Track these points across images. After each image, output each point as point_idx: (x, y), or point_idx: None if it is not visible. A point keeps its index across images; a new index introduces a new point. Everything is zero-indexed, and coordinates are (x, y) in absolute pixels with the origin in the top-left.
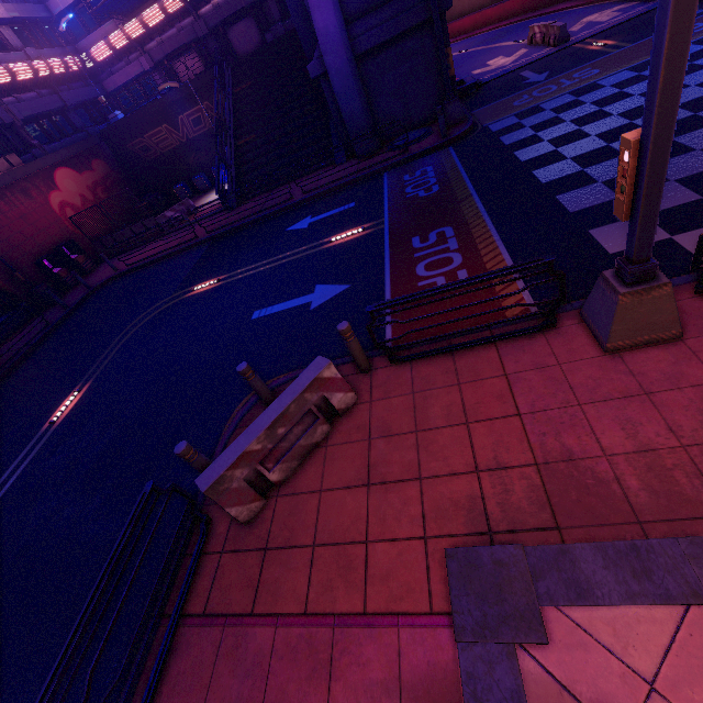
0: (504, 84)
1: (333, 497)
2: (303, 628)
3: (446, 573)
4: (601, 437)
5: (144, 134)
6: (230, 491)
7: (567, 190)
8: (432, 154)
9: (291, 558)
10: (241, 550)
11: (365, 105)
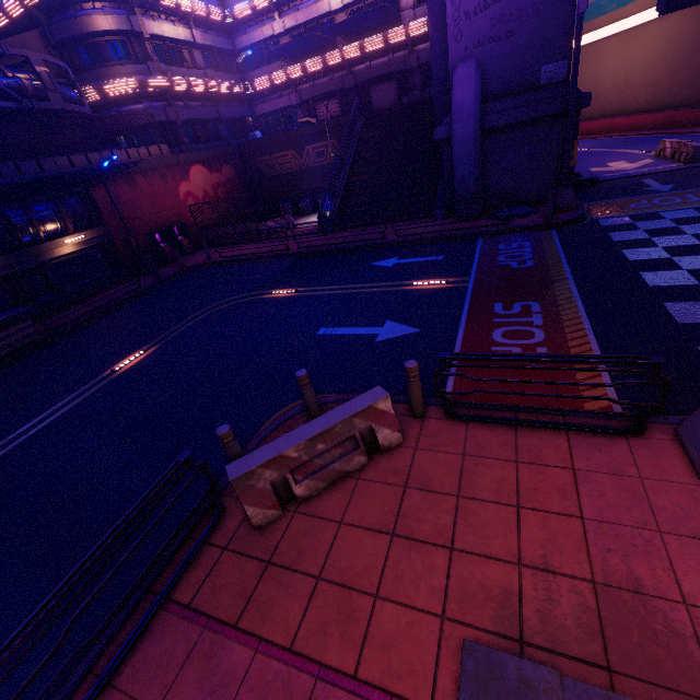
0: (623, 185)
1: (352, 533)
2: (284, 665)
3: (458, 669)
4: (682, 579)
5: (273, 154)
6: (254, 489)
7: (677, 300)
8: (532, 231)
9: (292, 582)
10: (243, 554)
11: (478, 174)
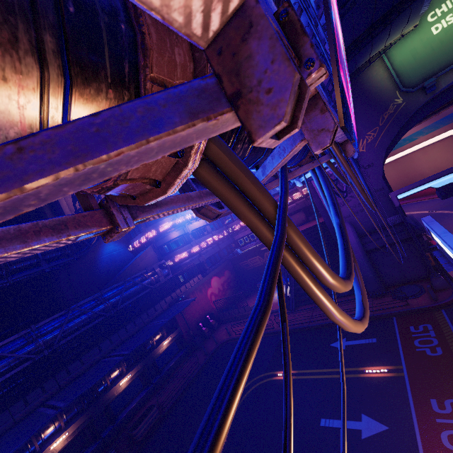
0: None
1: None
2: None
3: None
4: None
5: (248, 259)
6: None
7: None
8: (428, 311)
9: None
10: None
11: (374, 273)
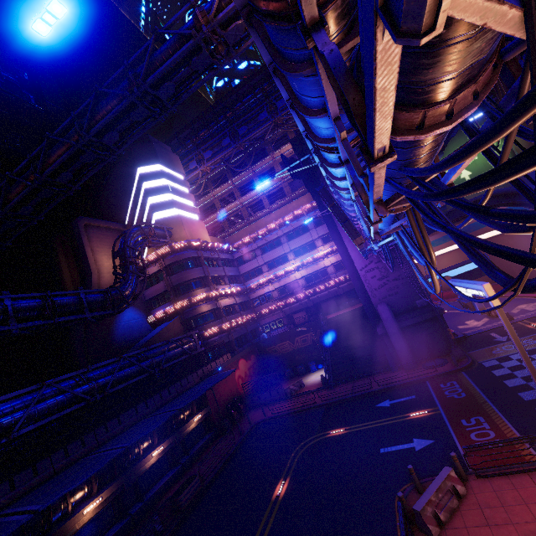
0: (482, 338)
1: (473, 529)
2: None
3: None
4: None
5: (276, 344)
6: (427, 516)
7: None
8: (452, 374)
9: None
10: None
11: (407, 347)
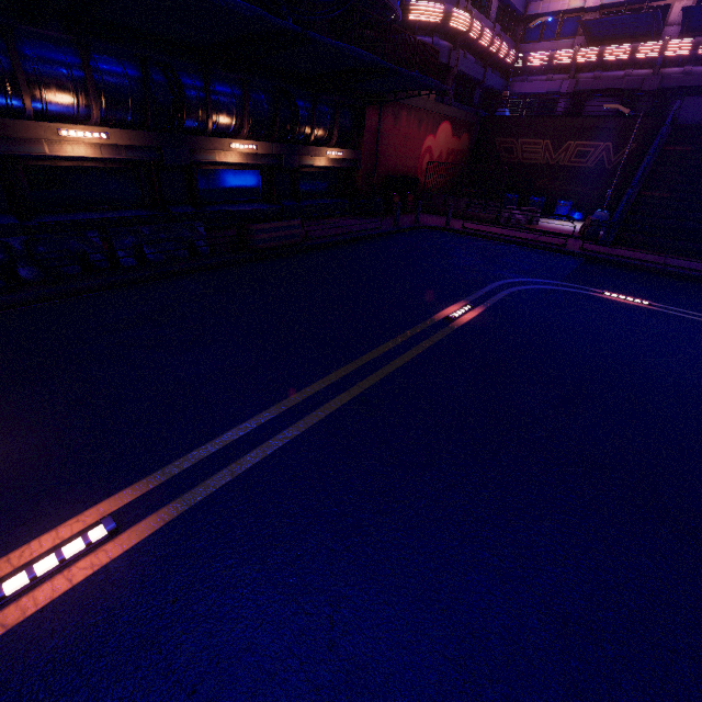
0: None
1: None
2: None
3: None
4: None
5: (521, 138)
6: None
7: None
8: None
9: None
10: None
11: None
